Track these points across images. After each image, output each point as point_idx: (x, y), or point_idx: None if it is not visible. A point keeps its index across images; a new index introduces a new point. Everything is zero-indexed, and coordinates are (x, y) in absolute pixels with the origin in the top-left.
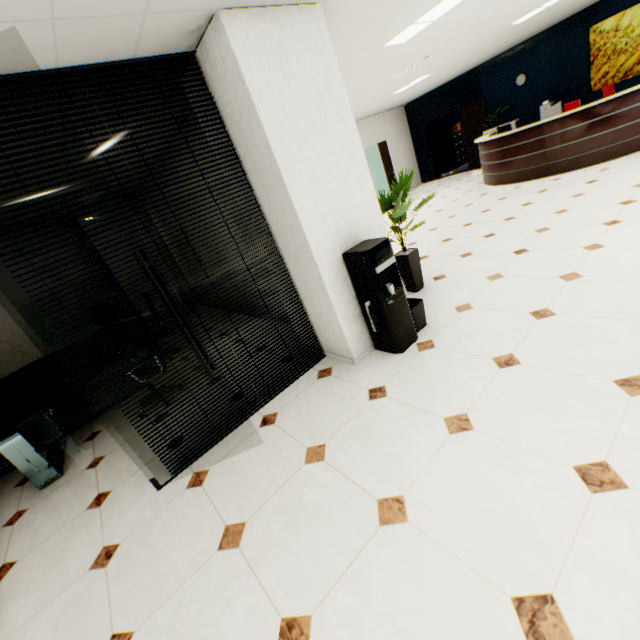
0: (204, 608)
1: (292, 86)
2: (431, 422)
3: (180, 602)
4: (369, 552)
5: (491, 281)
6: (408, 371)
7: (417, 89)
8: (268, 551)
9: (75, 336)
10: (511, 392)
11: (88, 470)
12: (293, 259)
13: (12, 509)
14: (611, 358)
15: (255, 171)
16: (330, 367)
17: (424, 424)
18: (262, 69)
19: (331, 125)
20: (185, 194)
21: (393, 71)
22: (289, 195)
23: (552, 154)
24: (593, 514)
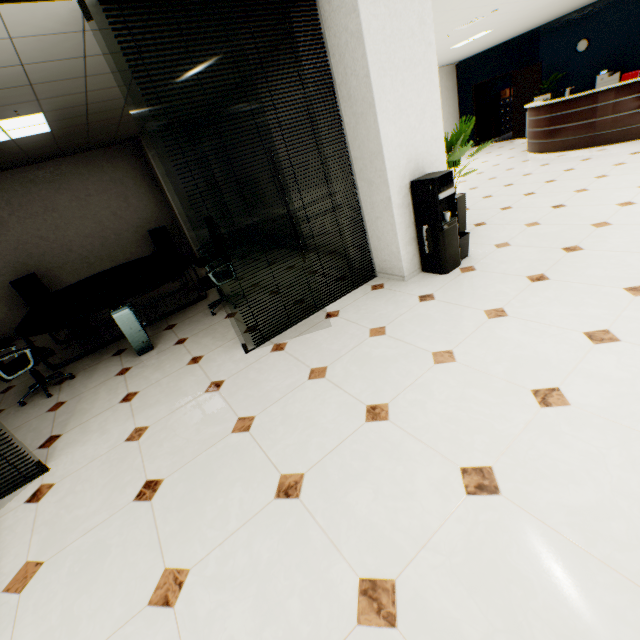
0: (306, 404)
1: (393, 23)
2: (473, 313)
3: (286, 403)
4: (428, 376)
5: (529, 227)
6: (453, 285)
7: (474, 46)
8: (349, 378)
9: (133, 256)
10: (540, 295)
11: (176, 345)
12: (366, 183)
13: (117, 367)
14: (624, 275)
15: (348, 99)
16: (382, 283)
17: (467, 314)
18: (373, 5)
19: (418, 63)
20: (252, 127)
21: (459, 22)
22: (377, 122)
23: (601, 124)
24: (593, 354)
